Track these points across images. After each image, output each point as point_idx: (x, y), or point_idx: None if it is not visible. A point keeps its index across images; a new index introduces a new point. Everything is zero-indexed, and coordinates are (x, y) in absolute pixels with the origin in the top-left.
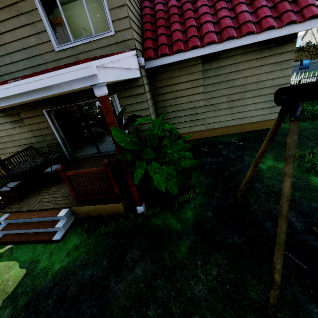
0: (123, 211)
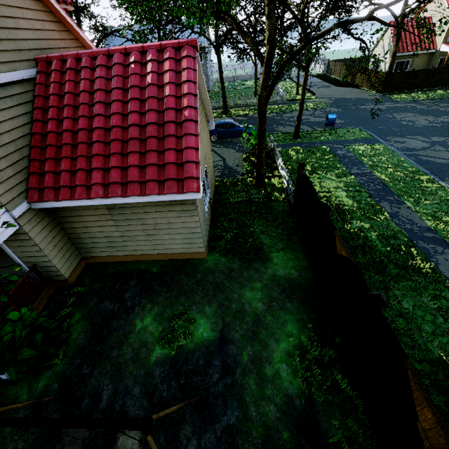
0: None
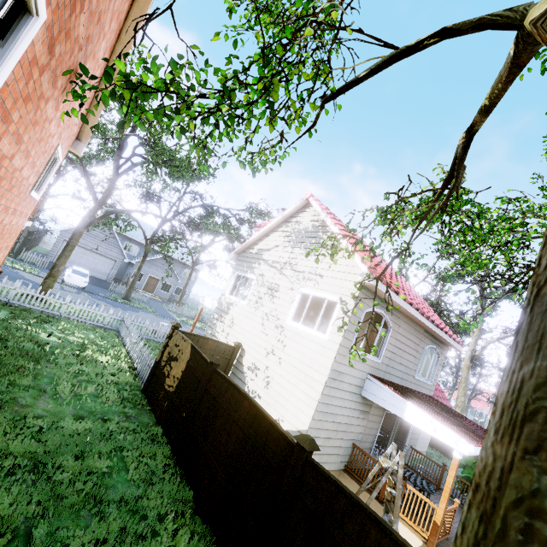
0: None
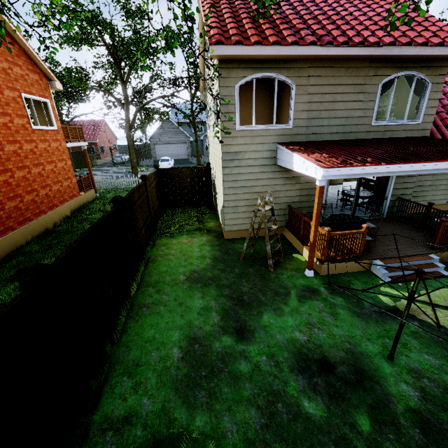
0: None
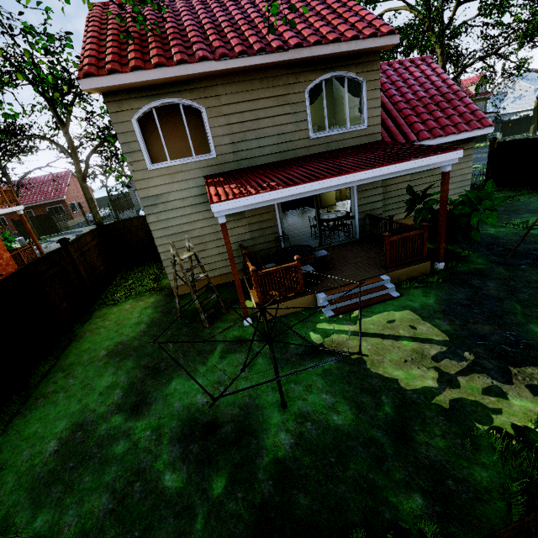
0: (429, 270)
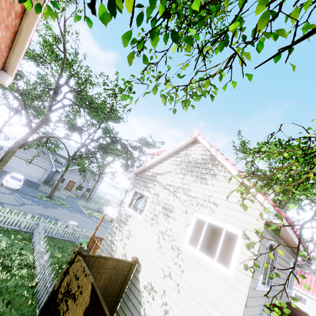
0: None
